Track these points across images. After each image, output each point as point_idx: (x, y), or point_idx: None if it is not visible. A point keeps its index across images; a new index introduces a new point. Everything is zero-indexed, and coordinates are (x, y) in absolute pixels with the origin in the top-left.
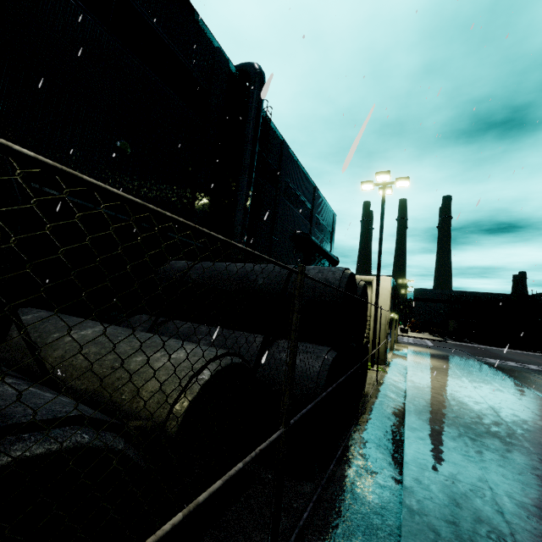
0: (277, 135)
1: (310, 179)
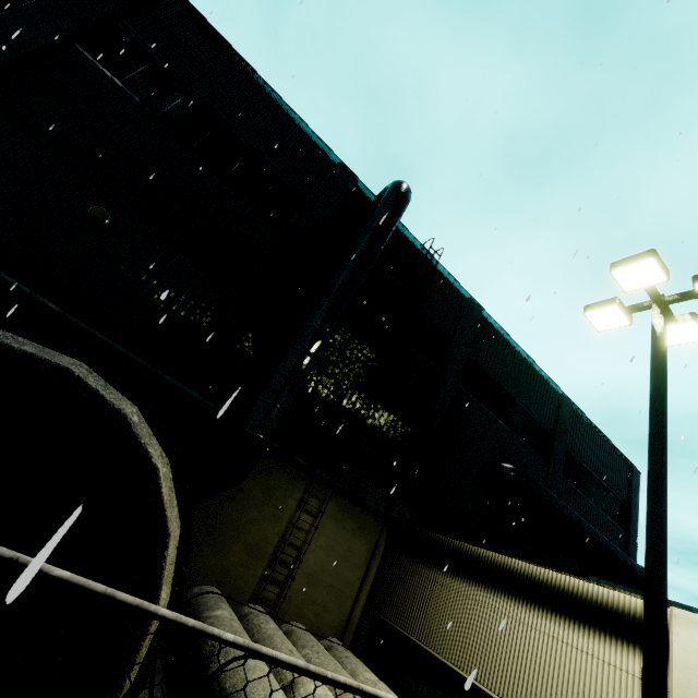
0: (456, 288)
1: (546, 378)
